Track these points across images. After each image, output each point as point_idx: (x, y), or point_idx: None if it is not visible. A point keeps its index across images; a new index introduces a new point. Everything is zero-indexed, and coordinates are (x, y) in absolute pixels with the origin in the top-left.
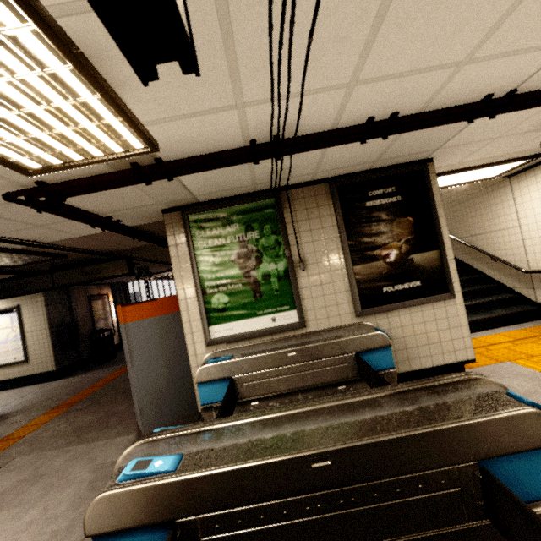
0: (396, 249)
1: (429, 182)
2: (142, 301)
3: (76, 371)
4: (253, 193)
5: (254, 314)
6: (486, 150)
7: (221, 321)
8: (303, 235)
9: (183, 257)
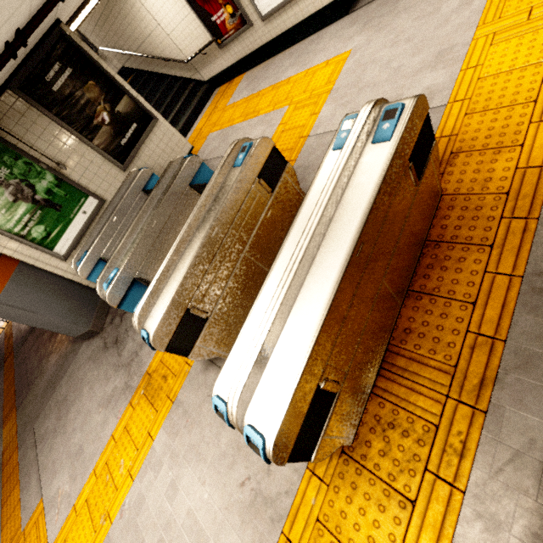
0: (104, 112)
1: (76, 43)
2: None
3: None
4: None
5: (70, 220)
6: None
7: (56, 241)
8: (38, 145)
9: None
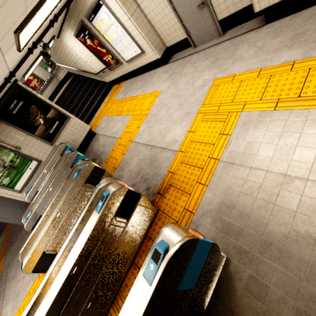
0: (40, 119)
1: (25, 89)
2: None
3: None
4: None
5: (22, 173)
6: (31, 59)
7: (15, 184)
8: (6, 140)
9: None
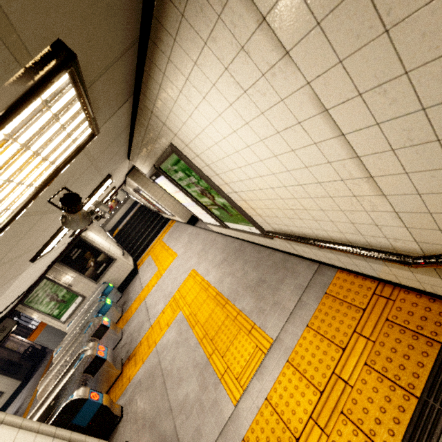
0: (91, 262)
1: (84, 240)
2: (34, 331)
3: (32, 374)
4: (37, 282)
5: (69, 307)
6: None
7: (62, 316)
8: (63, 279)
9: (34, 313)
